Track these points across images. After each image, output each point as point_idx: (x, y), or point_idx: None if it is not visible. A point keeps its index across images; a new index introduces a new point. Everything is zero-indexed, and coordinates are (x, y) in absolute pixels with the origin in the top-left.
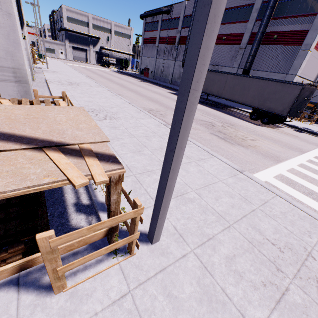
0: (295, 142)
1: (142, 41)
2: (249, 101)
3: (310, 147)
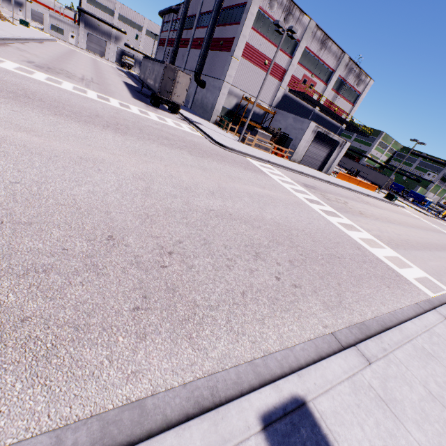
0: (128, 102)
1: (158, 43)
2: (152, 85)
3: (133, 105)
